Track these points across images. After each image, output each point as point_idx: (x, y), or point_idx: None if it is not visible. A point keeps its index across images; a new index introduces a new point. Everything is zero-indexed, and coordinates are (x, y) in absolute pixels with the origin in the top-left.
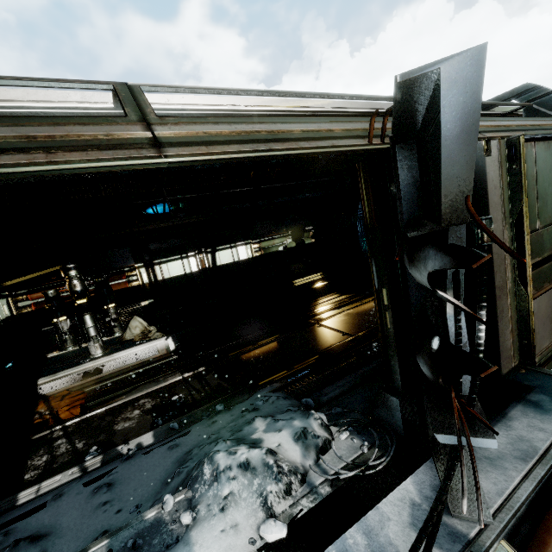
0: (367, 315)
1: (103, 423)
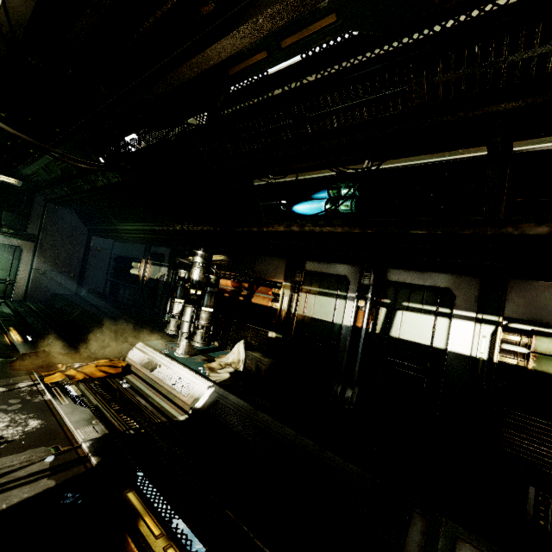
0: None
1: (2, 406)
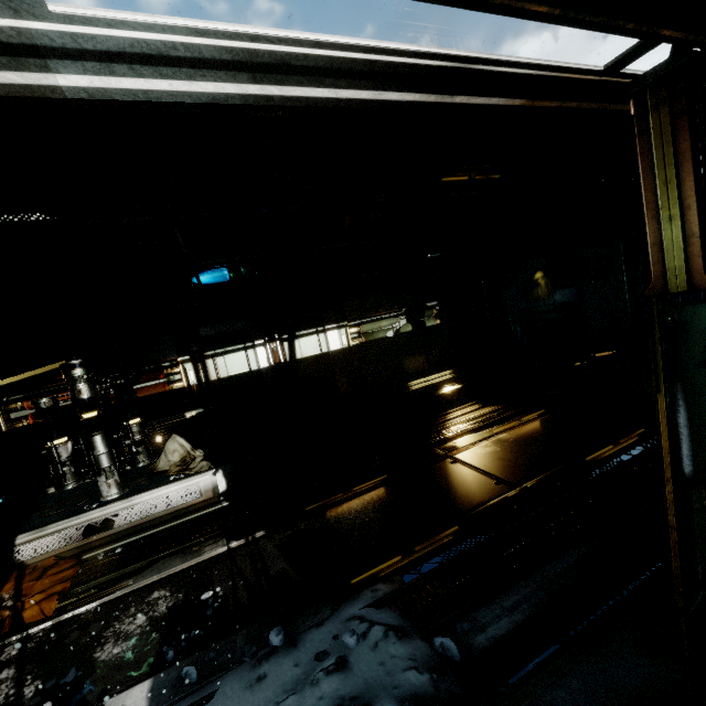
0: (535, 445)
1: (83, 640)
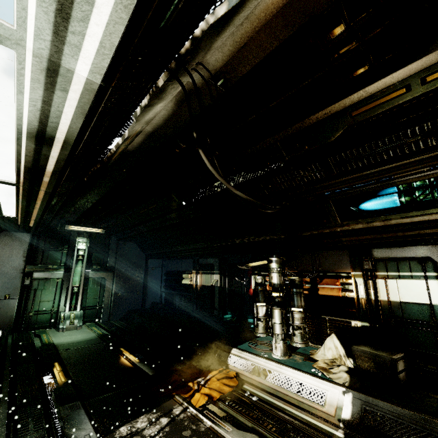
0: None
1: None
